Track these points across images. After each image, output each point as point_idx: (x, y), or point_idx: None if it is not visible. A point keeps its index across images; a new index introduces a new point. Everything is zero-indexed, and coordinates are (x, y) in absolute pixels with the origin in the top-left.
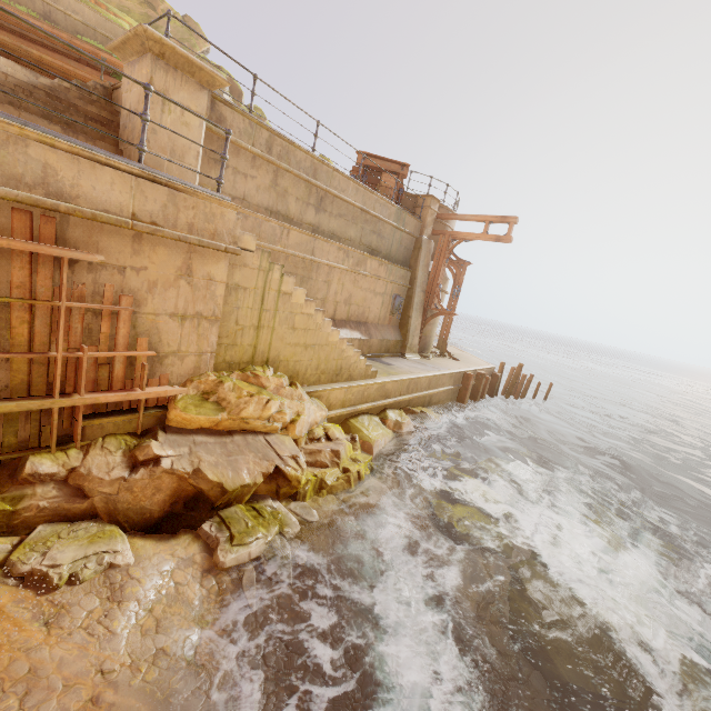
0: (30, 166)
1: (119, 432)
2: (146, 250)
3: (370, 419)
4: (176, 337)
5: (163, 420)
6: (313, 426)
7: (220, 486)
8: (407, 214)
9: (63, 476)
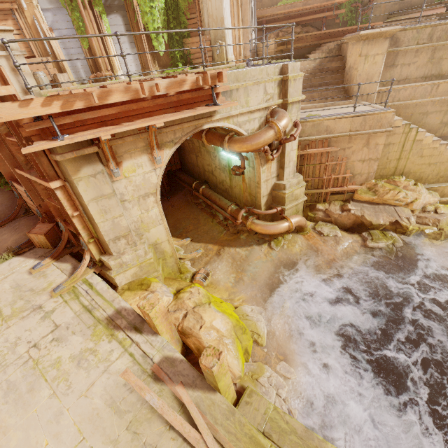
0: (323, 127)
1: (338, 200)
2: (352, 141)
3: None
4: (359, 168)
5: (352, 197)
6: (426, 205)
7: (370, 222)
8: None
9: (324, 210)
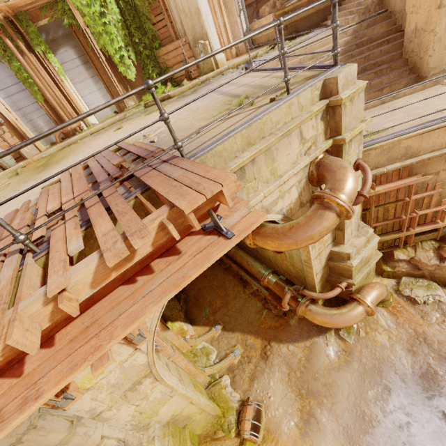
0: (400, 151)
1: (427, 239)
2: None
3: None
4: None
5: None
6: None
7: None
8: None
9: (408, 259)
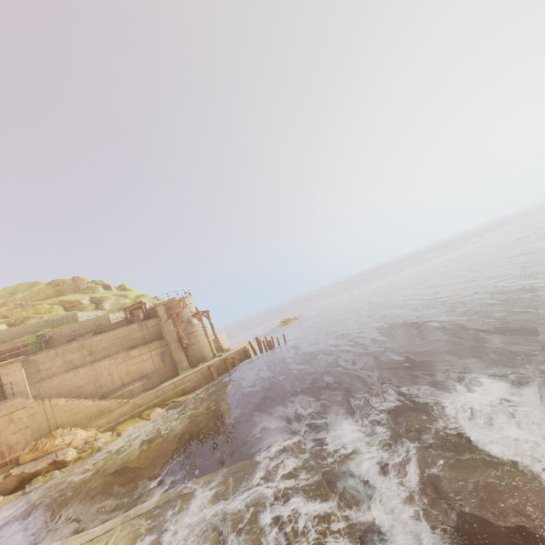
0: None
1: (5, 472)
2: None
3: (129, 421)
4: (15, 439)
5: (19, 463)
6: (88, 438)
7: (29, 473)
8: (146, 321)
9: None
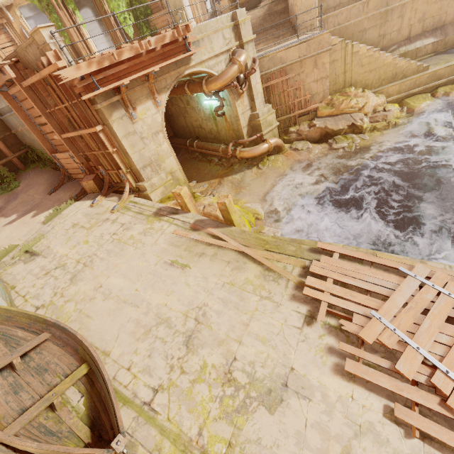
0: (278, 59)
1: (305, 120)
2: (303, 65)
3: (420, 96)
4: (315, 88)
5: (316, 115)
6: (376, 107)
7: (332, 130)
8: None
9: (296, 131)
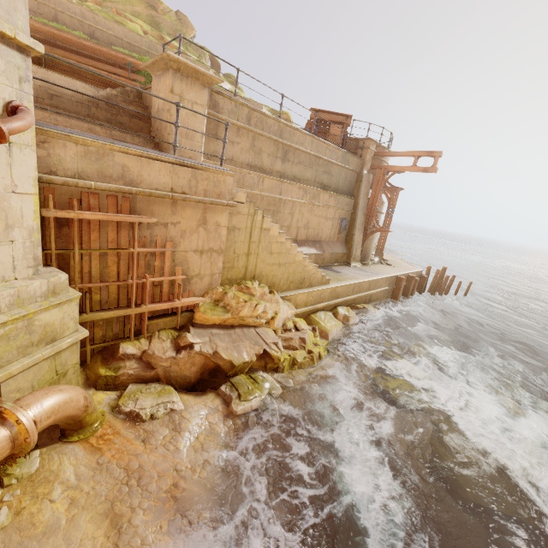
0: (115, 167)
1: (167, 328)
2: (179, 211)
3: (325, 314)
4: (197, 265)
5: (191, 319)
6: (286, 320)
7: (230, 362)
8: (350, 156)
9: (139, 355)
